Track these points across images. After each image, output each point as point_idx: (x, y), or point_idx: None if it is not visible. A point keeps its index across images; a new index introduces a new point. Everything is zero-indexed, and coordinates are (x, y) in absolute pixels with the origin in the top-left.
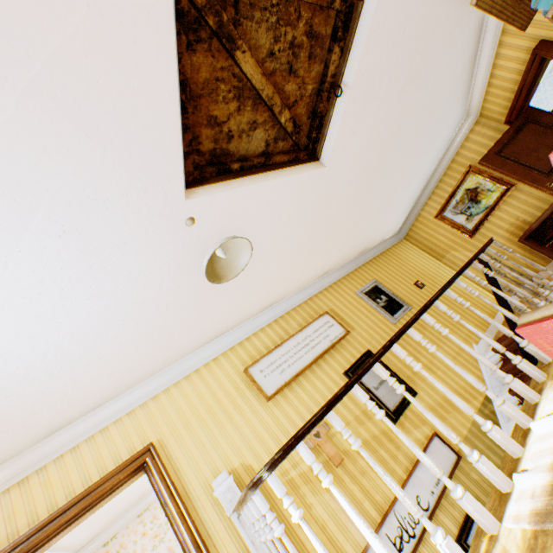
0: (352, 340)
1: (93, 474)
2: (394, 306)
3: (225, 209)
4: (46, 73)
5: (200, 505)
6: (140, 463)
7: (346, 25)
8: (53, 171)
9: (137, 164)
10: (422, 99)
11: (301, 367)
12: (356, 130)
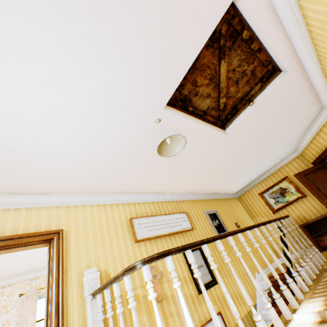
0: (193, 235)
1: (20, 229)
2: (221, 228)
3: (175, 125)
4: (156, 19)
5: (70, 282)
6: (50, 237)
7: (268, 77)
8: (127, 58)
9: (158, 79)
10: (280, 130)
11: (161, 233)
12: (248, 126)
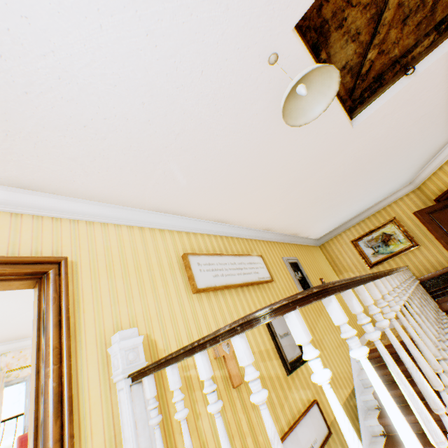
0: (272, 289)
1: None
2: (305, 284)
3: None
4: None
5: (83, 354)
6: (39, 270)
7: None
8: None
9: None
10: (415, 141)
11: (231, 282)
12: (385, 119)
